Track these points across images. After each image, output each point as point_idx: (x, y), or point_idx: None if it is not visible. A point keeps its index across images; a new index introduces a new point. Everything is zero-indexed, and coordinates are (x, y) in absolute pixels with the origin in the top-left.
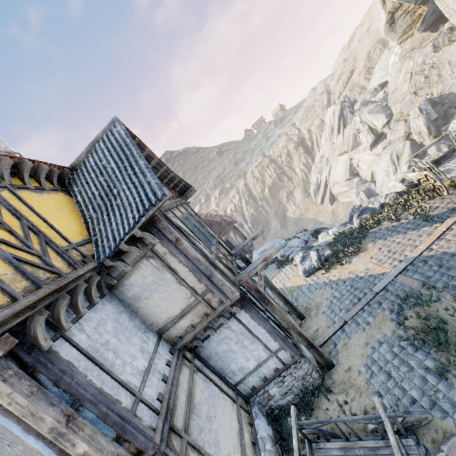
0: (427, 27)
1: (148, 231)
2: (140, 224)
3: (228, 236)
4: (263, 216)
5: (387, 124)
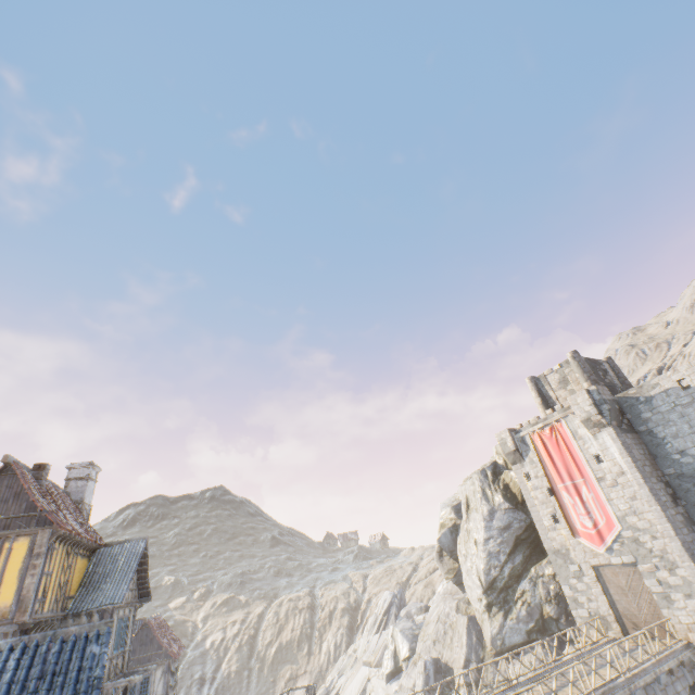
0: (458, 582)
1: (100, 613)
2: (101, 608)
3: (155, 671)
4: (240, 689)
5: (409, 659)
